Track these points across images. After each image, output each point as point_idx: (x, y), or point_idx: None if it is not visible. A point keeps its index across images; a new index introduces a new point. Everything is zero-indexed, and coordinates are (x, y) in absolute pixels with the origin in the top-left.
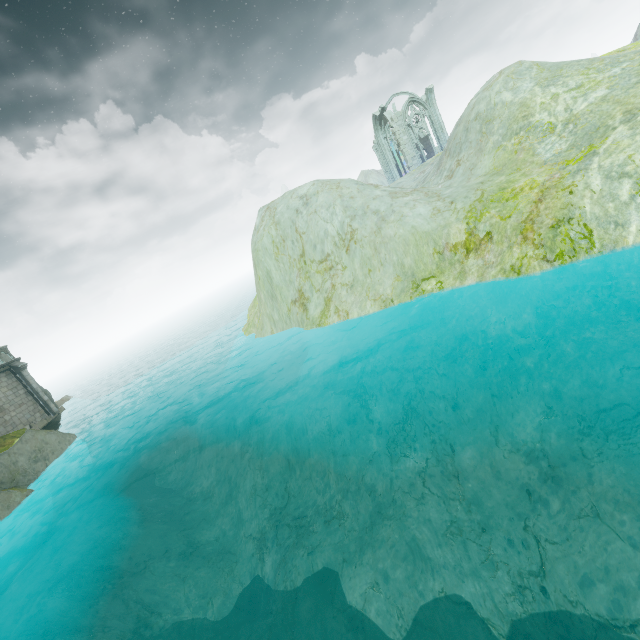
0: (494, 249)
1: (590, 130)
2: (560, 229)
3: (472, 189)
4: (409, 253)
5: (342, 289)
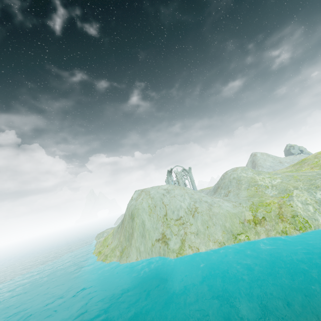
0: (268, 223)
1: (283, 189)
2: (295, 218)
3: (246, 200)
4: (227, 221)
5: (191, 235)
